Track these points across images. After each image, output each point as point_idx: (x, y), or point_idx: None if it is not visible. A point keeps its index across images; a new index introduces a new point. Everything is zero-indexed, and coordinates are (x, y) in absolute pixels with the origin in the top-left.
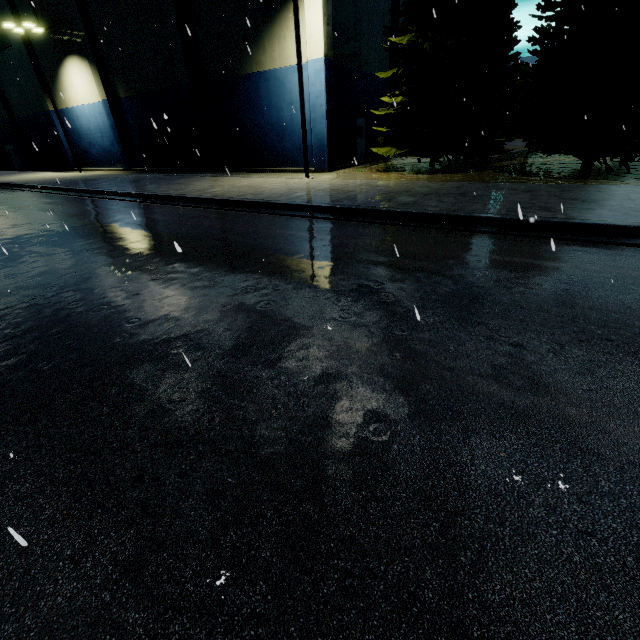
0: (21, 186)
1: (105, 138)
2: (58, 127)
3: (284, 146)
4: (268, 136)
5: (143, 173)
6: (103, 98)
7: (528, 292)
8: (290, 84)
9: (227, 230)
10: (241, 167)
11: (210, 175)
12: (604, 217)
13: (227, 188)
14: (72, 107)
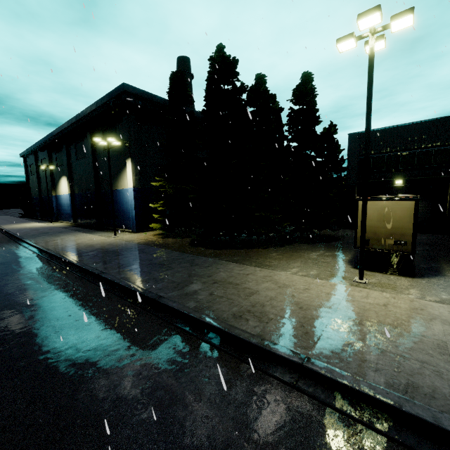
0: (5, 231)
1: (69, 208)
2: (54, 202)
3: (125, 219)
4: (120, 214)
5: (73, 226)
6: (69, 193)
7: (2, 292)
8: (126, 195)
9: (5, 262)
10: (111, 227)
11: (91, 230)
12: (106, 268)
13: (61, 241)
14: (61, 195)
